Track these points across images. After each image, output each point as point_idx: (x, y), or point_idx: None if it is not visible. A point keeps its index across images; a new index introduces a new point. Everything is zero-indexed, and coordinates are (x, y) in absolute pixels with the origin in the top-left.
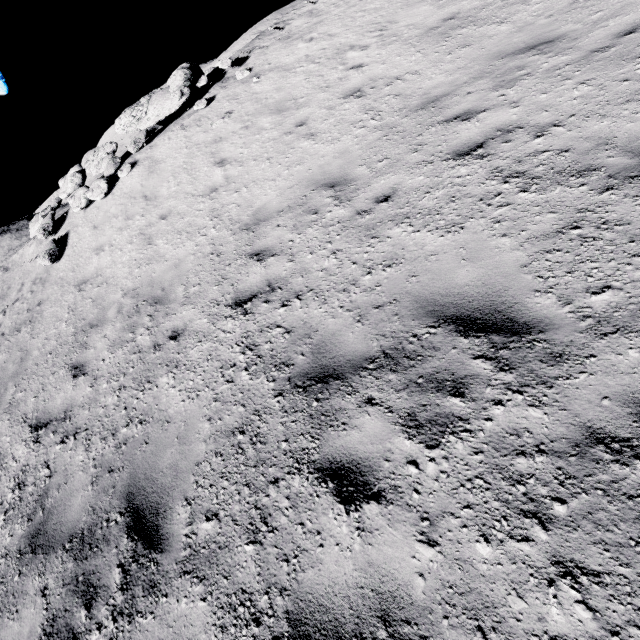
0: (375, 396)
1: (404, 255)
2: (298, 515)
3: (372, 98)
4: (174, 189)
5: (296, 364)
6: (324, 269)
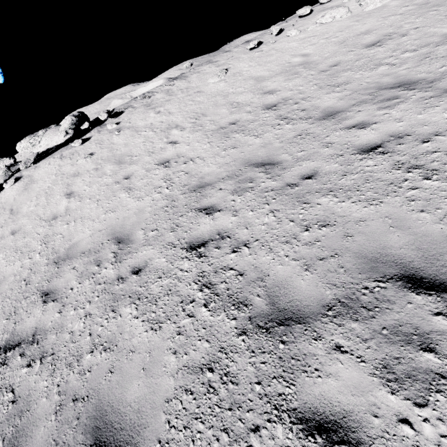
0: None
1: (118, 341)
2: None
3: (173, 170)
4: (32, 209)
5: None
6: (72, 332)
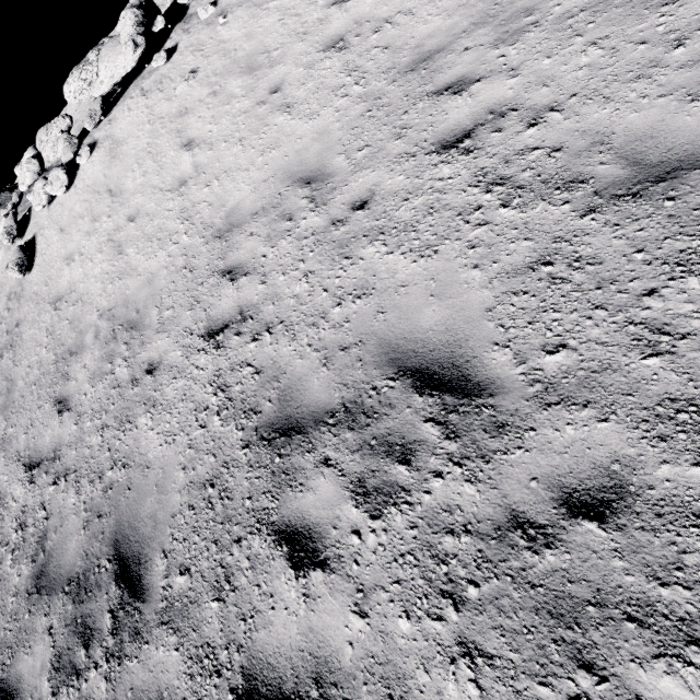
0: (331, 456)
1: (375, 284)
2: (256, 577)
3: (357, 52)
4: (140, 181)
5: (263, 412)
6: (295, 296)
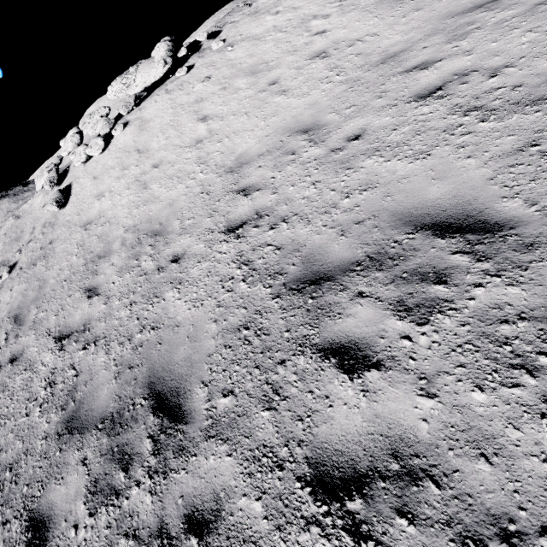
0: (365, 290)
1: (378, 180)
2: (306, 385)
3: (336, 58)
4: (163, 142)
5: (289, 272)
6: (306, 197)
